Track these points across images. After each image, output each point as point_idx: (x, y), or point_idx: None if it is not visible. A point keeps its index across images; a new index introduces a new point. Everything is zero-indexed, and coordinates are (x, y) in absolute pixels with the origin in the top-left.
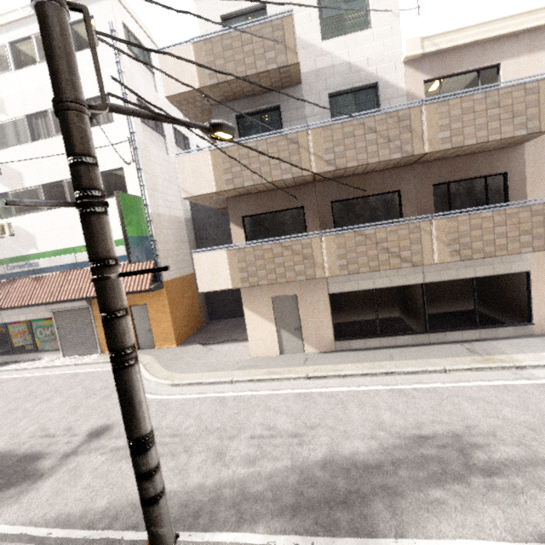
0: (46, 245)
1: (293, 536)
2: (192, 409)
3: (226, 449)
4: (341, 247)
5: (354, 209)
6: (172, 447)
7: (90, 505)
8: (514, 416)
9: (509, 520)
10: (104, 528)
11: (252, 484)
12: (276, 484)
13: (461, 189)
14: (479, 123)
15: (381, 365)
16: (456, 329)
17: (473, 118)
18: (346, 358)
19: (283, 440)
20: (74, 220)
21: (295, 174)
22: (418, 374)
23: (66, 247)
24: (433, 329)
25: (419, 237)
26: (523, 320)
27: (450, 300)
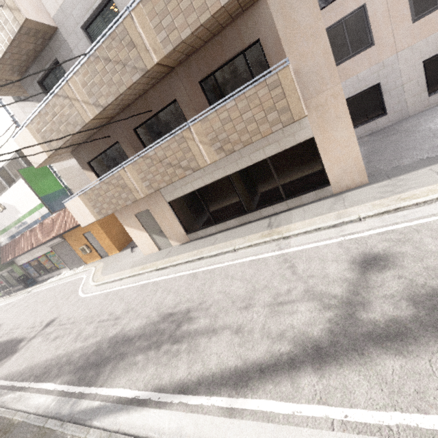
0: (23, 210)
1: (65, 385)
2: (92, 303)
3: (83, 331)
4: (139, 172)
5: (153, 128)
6: (66, 331)
7: (19, 368)
8: (235, 290)
9: (153, 376)
10: (15, 380)
11: (75, 354)
12: (83, 354)
13: (226, 75)
14: (185, 6)
15: (201, 251)
16: (268, 205)
17: (178, 4)
18: (189, 247)
19: (109, 323)
20: (25, 190)
21: (82, 125)
22: (218, 256)
23: (32, 208)
24: (251, 210)
25: (187, 145)
26: (323, 183)
27: (256, 182)
